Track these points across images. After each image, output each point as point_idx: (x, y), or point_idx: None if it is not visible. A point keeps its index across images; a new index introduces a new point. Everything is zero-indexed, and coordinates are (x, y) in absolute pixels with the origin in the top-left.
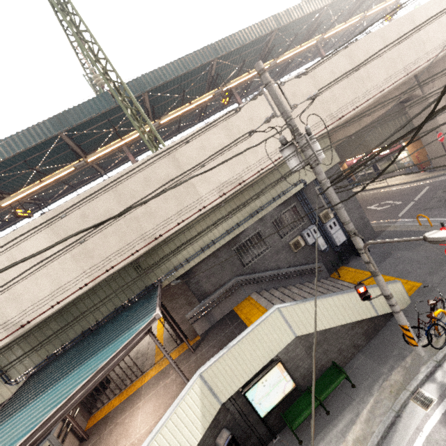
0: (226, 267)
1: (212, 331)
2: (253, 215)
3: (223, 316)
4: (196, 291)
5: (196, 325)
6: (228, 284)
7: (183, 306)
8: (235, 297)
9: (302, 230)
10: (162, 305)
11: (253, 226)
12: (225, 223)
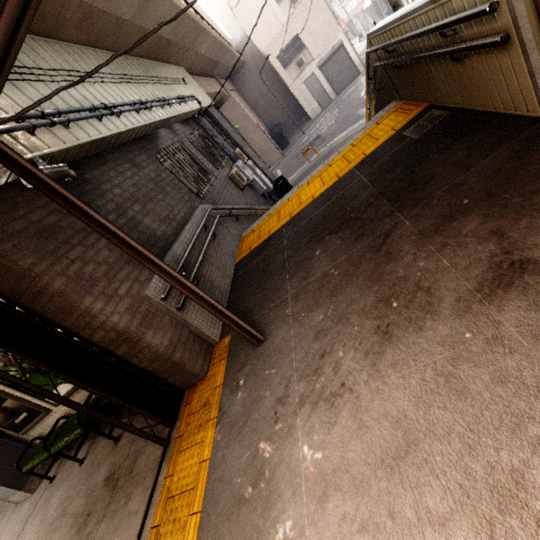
0: (169, 191)
1: (244, 296)
2: (163, 102)
3: (231, 281)
4: (132, 233)
5: (192, 316)
6: (197, 216)
7: (117, 271)
8: (225, 242)
9: (230, 167)
10: (4, 310)
11: (168, 136)
12: (117, 90)
